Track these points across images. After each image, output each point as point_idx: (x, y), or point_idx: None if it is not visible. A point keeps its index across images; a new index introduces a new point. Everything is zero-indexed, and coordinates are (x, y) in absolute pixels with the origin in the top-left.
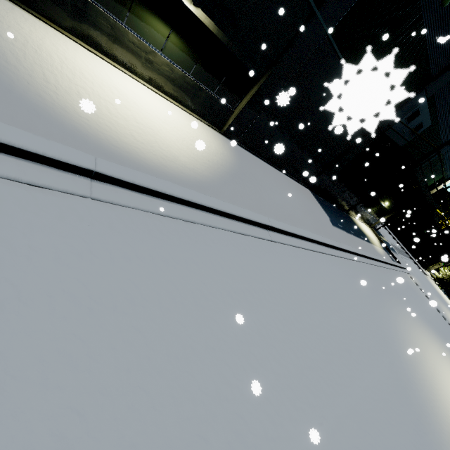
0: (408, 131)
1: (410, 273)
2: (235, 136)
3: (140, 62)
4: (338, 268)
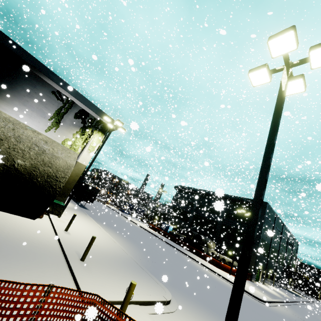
0: (286, 263)
1: (318, 303)
2: (274, 285)
3: (268, 282)
4: (312, 306)
